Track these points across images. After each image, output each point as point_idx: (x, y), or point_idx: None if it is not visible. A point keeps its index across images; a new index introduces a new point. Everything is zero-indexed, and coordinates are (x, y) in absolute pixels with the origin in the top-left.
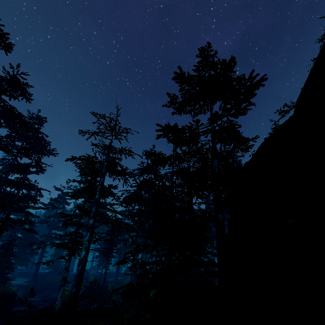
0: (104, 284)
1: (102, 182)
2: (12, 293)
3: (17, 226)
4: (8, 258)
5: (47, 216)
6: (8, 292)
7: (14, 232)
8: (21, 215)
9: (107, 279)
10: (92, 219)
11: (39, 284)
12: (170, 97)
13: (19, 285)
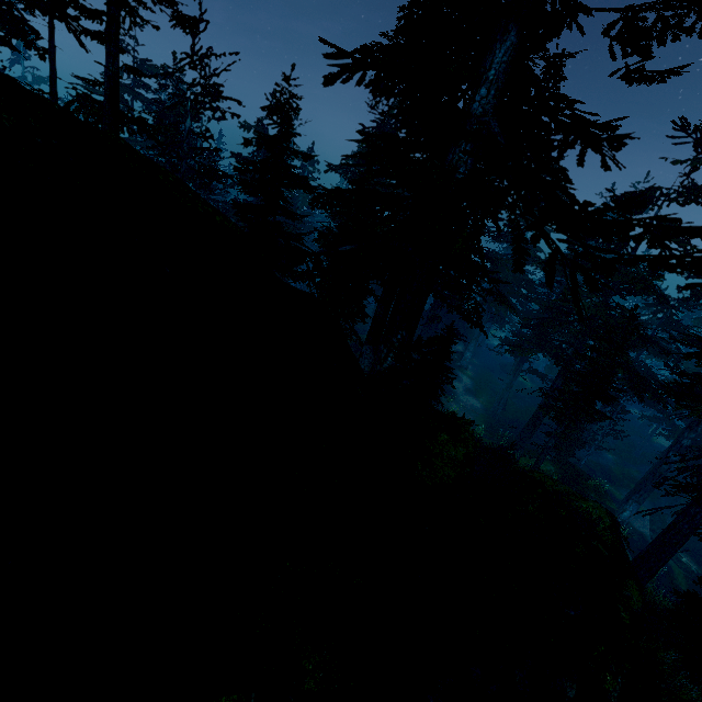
0: None
1: None
2: None
3: None
4: None
5: None
6: None
7: None
8: None
9: None
10: None
11: None
12: None
13: None
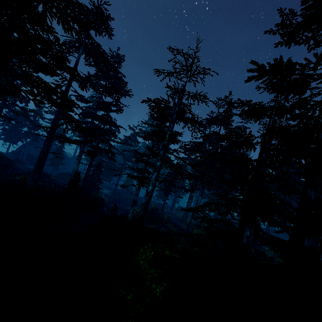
0: (162, 213)
1: (171, 128)
2: (102, 198)
3: (103, 153)
4: (98, 174)
5: (123, 150)
6: (99, 197)
7: (102, 157)
8: (105, 145)
9: (164, 209)
10: (160, 161)
11: (117, 197)
12: (283, 16)
13: (105, 193)
